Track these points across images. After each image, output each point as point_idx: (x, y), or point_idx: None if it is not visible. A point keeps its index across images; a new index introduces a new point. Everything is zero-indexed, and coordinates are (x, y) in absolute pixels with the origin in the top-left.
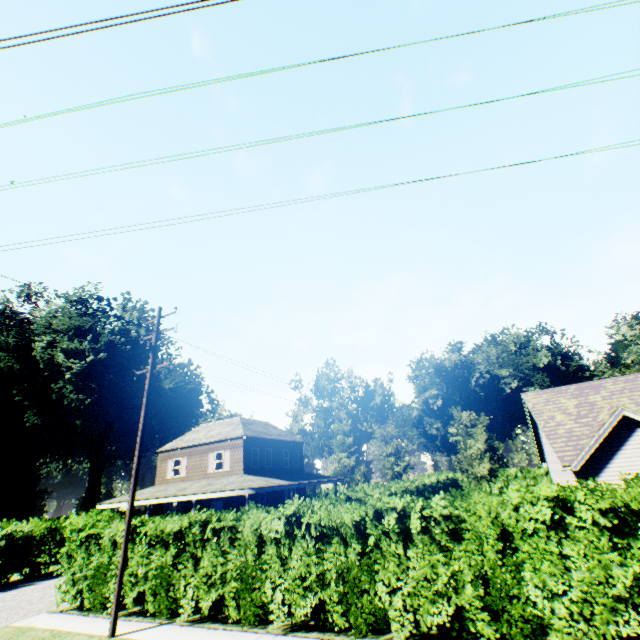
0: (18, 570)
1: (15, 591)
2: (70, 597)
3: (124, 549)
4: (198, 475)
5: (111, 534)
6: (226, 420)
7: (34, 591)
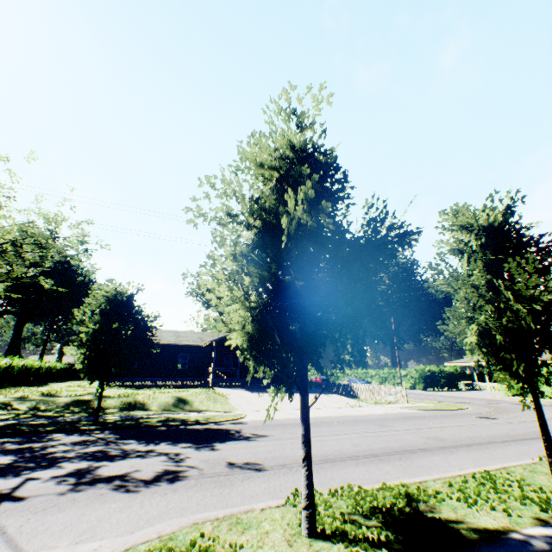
0: (435, 385)
1: (450, 392)
2: (512, 392)
3: None
4: None
5: None
6: None
7: (462, 393)
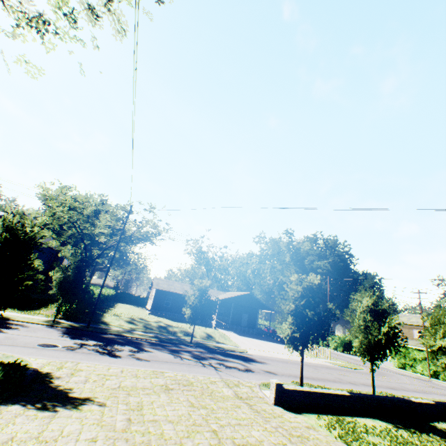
0: (351, 350)
1: (360, 357)
2: (398, 365)
3: (427, 359)
4: (407, 337)
5: (411, 353)
6: (416, 315)
7: None
